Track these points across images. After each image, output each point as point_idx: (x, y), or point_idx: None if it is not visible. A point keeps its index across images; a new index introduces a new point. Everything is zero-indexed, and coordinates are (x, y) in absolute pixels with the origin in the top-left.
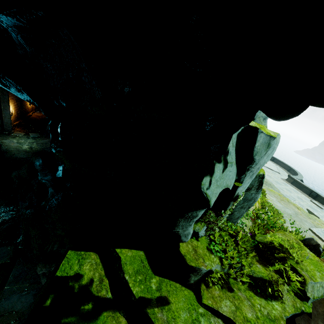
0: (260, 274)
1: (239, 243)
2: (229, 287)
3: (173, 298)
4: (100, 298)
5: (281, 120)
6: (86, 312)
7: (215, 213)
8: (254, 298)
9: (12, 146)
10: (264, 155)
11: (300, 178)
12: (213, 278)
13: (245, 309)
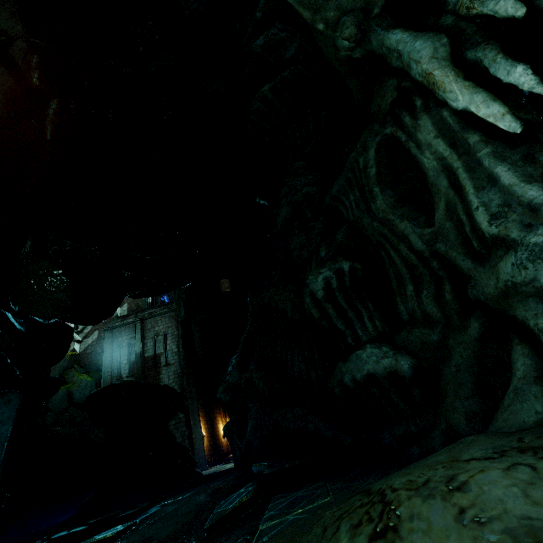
0: None
1: None
2: None
3: None
4: None
5: None
6: None
7: None
8: None
9: (210, 471)
10: None
11: None
12: None
13: None
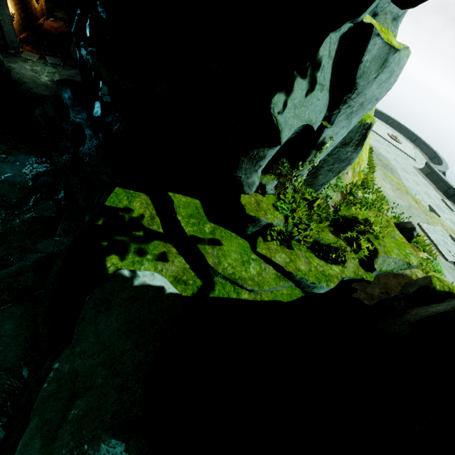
0: (329, 242)
1: (314, 209)
2: (289, 246)
3: (227, 243)
4: (152, 230)
5: (408, 7)
6: (138, 237)
7: (291, 166)
8: (314, 259)
9: (25, 75)
10: (372, 80)
11: (443, 170)
12: (273, 231)
13: (300, 263)
